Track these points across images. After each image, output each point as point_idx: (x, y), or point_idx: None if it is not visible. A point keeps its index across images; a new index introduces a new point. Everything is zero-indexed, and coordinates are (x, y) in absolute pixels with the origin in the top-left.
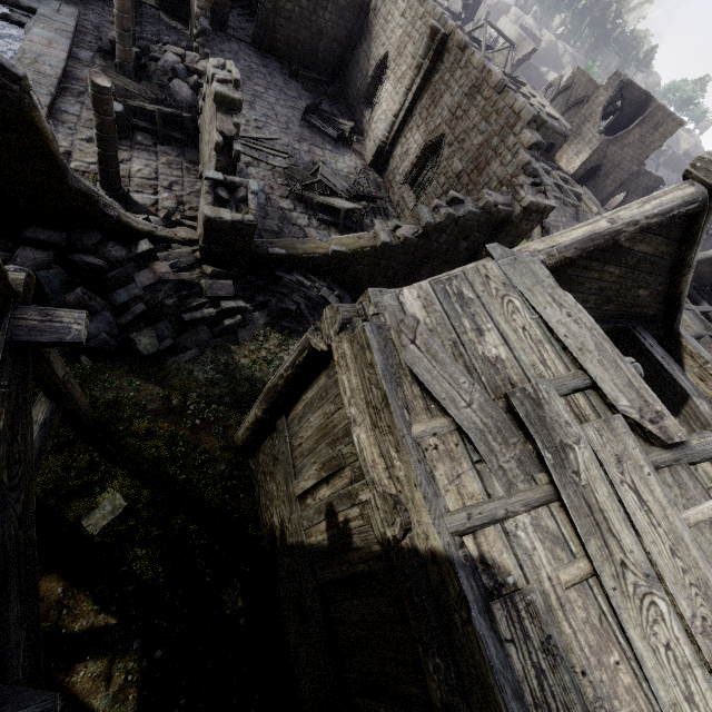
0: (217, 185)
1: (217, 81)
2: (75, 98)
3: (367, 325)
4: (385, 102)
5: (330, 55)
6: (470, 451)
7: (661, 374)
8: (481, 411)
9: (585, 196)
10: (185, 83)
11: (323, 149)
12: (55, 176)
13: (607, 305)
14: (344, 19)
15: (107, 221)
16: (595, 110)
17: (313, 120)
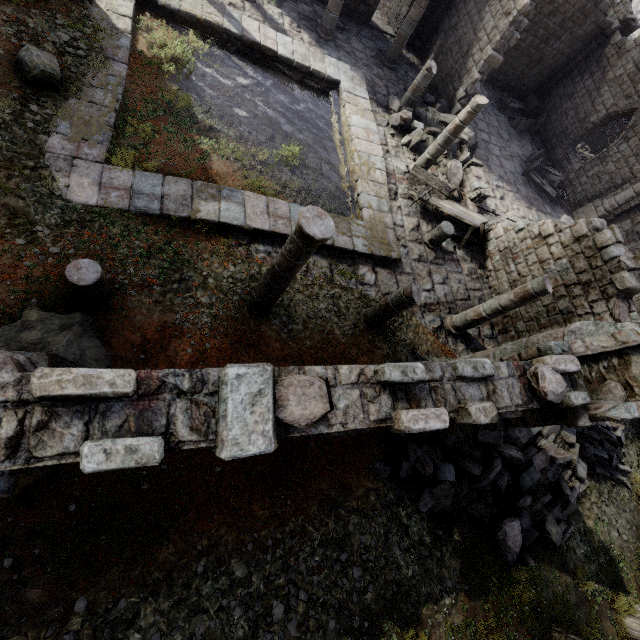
0: None
1: (627, 270)
2: (394, 202)
3: None
4: (614, 163)
5: (536, 79)
6: None
7: None
8: None
9: None
10: (459, 163)
11: (546, 214)
12: None
13: None
14: (571, 47)
15: None
16: None
17: (534, 176)
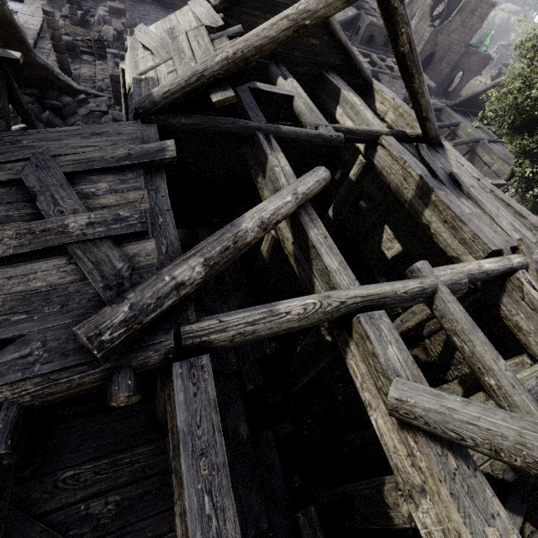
0: (115, 57)
1: (110, 1)
2: (48, 41)
3: (129, 37)
4: None
5: None
6: (153, 57)
7: (332, 86)
8: (157, 42)
9: None
10: (111, 27)
11: None
12: (28, 55)
13: (295, 52)
14: None
15: (60, 84)
16: (425, 10)
17: None
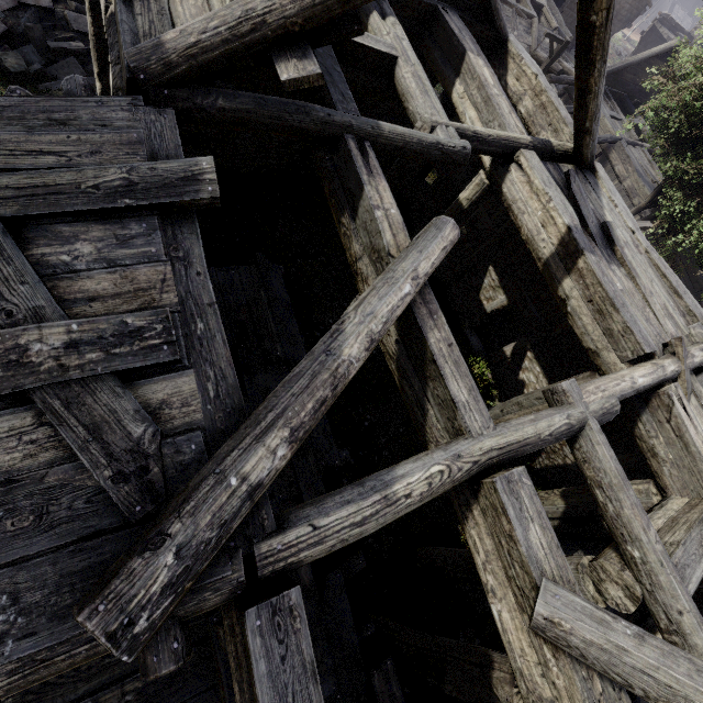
0: None
1: None
2: None
3: None
4: None
5: None
6: None
7: (452, 41)
8: None
9: (547, 8)
10: None
11: None
12: None
13: None
14: None
15: None
16: None
17: None
